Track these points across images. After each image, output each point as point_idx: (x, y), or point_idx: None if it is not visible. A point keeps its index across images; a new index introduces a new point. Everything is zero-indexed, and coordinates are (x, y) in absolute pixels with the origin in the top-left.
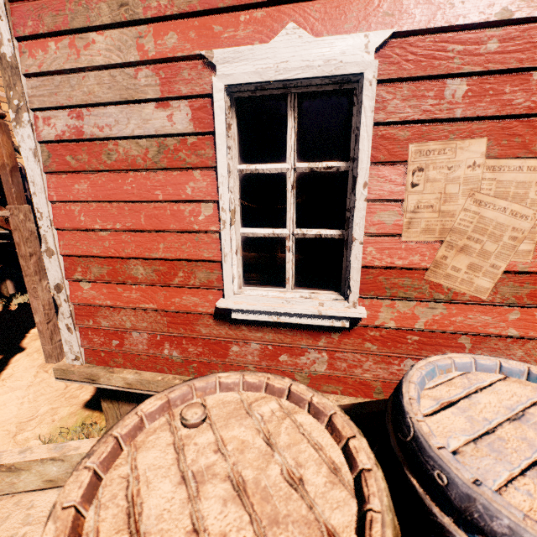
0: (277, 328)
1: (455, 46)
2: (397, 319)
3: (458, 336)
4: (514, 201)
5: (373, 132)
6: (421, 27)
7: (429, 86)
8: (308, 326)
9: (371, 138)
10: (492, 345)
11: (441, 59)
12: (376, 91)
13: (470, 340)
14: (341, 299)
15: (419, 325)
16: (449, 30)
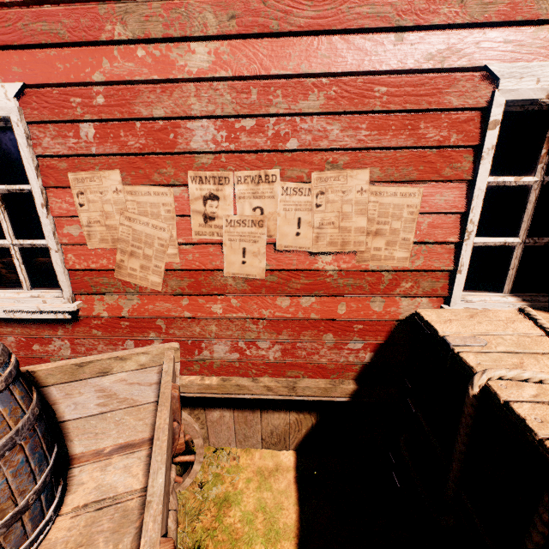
0: (23, 323)
1: (75, 98)
2: (108, 309)
3: (156, 319)
4: (154, 218)
5: (41, 162)
6: (44, 82)
7: (68, 128)
8: (47, 320)
9: (34, 169)
10: (180, 325)
11: (68, 108)
12: (31, 129)
13: (164, 322)
14: (62, 296)
15: (124, 314)
16: (67, 86)
